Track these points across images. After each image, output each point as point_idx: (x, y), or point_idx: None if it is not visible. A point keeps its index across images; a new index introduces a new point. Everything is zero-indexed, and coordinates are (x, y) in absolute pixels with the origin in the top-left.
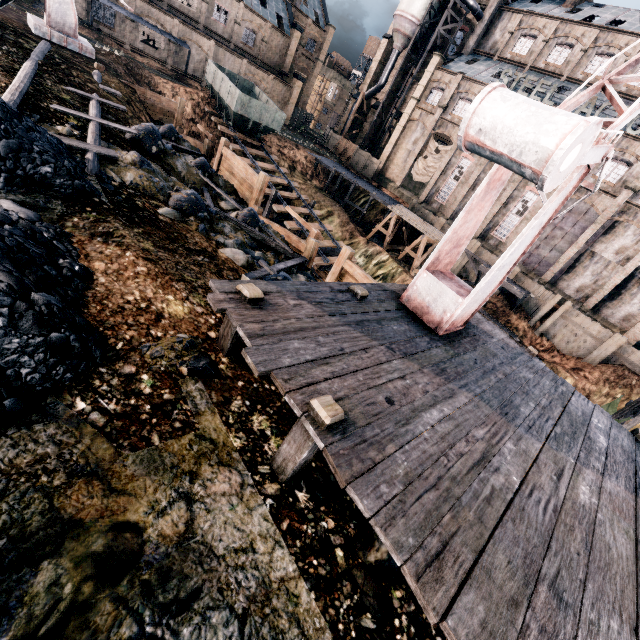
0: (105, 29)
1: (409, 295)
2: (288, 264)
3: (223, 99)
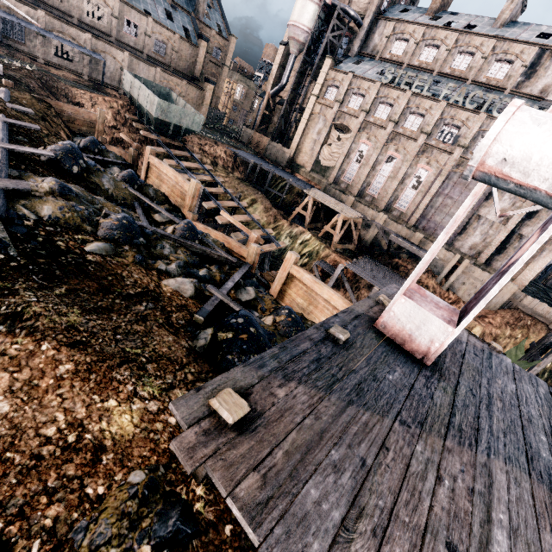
0: (16, 44)
1: (385, 321)
2: (235, 279)
3: (142, 106)
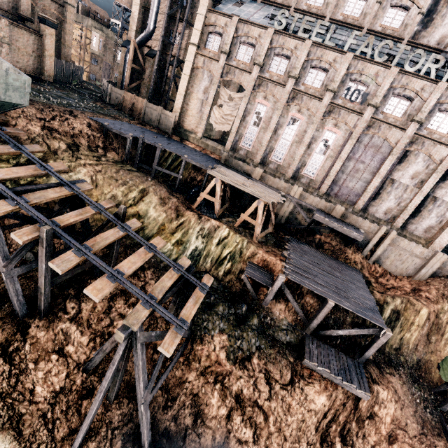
0: None
1: None
2: None
3: None
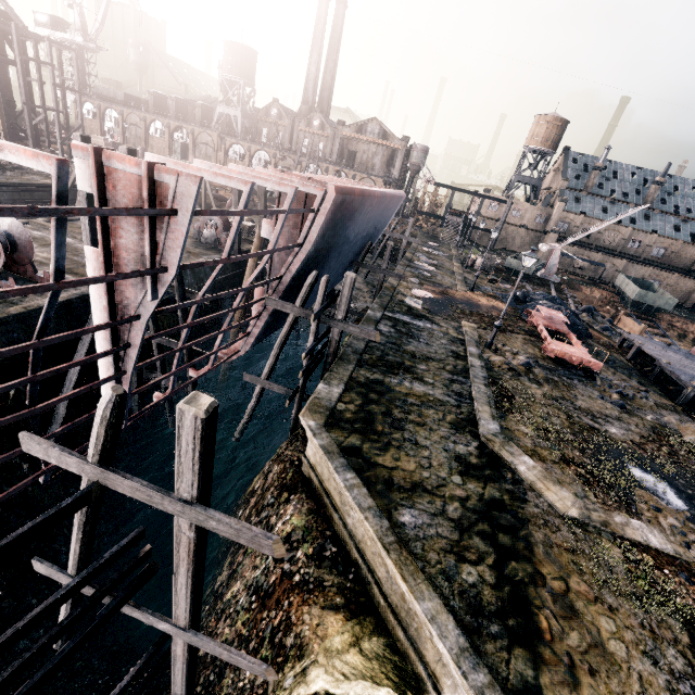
0: None
1: (693, 350)
2: None
3: (625, 293)
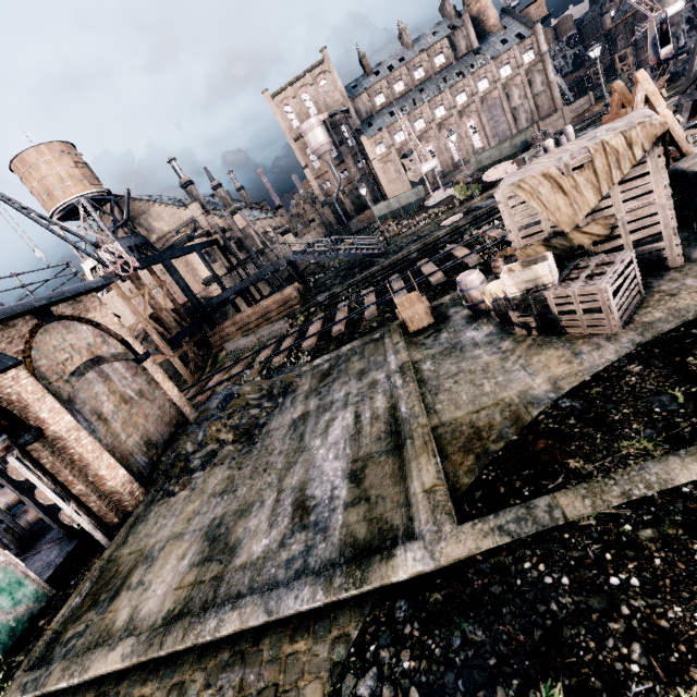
0: None
1: (662, 57)
2: None
3: (408, 204)
